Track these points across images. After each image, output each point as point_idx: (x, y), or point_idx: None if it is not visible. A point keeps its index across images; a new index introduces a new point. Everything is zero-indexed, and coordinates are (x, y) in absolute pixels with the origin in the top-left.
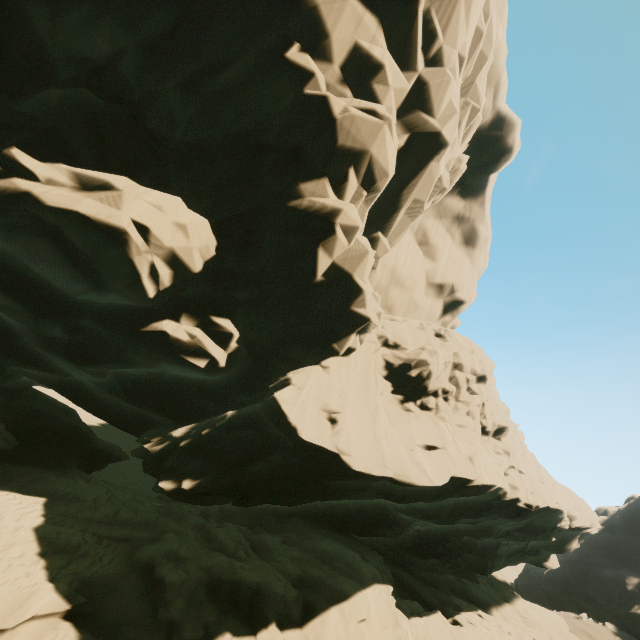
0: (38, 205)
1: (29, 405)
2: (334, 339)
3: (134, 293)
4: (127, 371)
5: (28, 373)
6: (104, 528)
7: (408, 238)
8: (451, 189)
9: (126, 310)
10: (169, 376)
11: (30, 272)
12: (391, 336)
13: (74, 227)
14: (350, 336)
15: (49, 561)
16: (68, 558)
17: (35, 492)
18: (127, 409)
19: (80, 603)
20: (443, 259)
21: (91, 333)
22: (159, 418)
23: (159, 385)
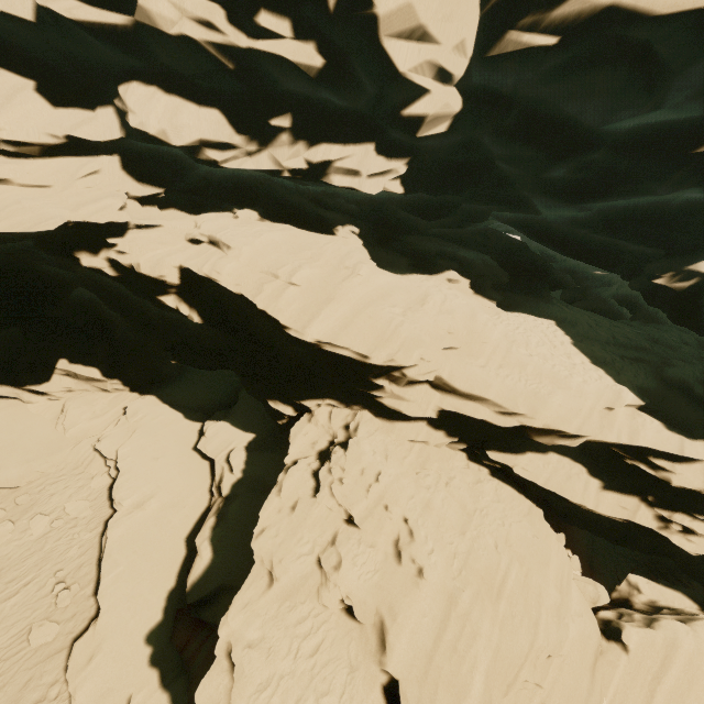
0: (634, 21)
1: (498, 244)
2: None
3: (699, 102)
4: (614, 202)
5: (498, 216)
6: (615, 349)
7: None
8: None
9: (666, 129)
10: (674, 201)
11: (556, 113)
12: None
13: (678, 34)
14: None
15: (603, 369)
16: (613, 369)
17: (542, 316)
18: (594, 241)
19: (647, 403)
20: None
21: (600, 167)
22: (635, 249)
23: (662, 214)
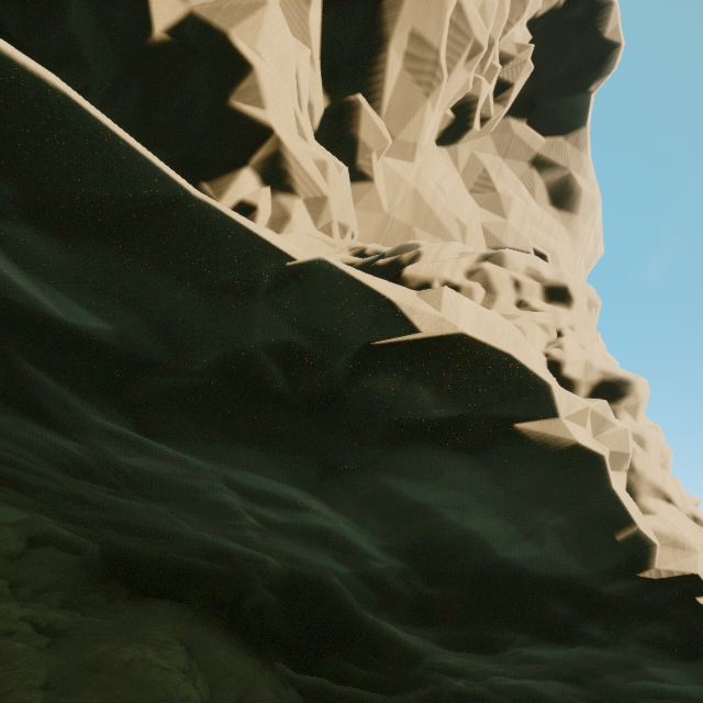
0: None
1: None
2: (204, 175)
3: None
4: None
5: None
6: None
7: (445, 170)
8: (515, 110)
9: None
10: None
11: None
12: (374, 246)
13: None
14: (239, 172)
15: None
16: None
17: None
18: None
19: None
20: (513, 215)
21: None
22: None
23: None
